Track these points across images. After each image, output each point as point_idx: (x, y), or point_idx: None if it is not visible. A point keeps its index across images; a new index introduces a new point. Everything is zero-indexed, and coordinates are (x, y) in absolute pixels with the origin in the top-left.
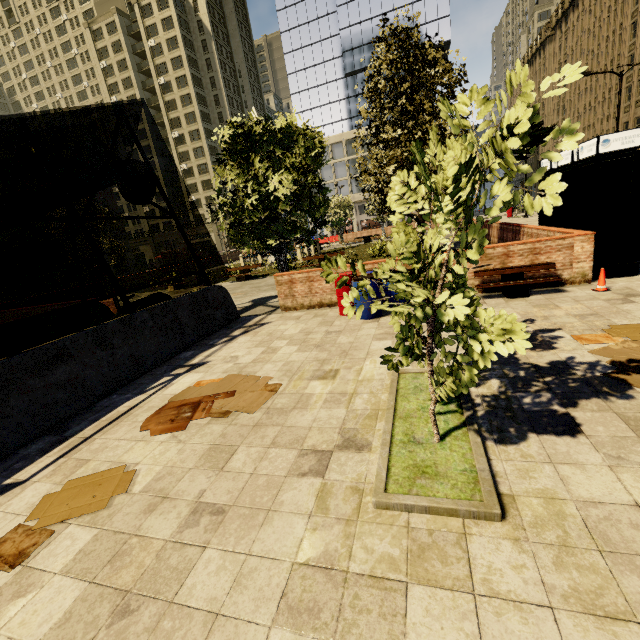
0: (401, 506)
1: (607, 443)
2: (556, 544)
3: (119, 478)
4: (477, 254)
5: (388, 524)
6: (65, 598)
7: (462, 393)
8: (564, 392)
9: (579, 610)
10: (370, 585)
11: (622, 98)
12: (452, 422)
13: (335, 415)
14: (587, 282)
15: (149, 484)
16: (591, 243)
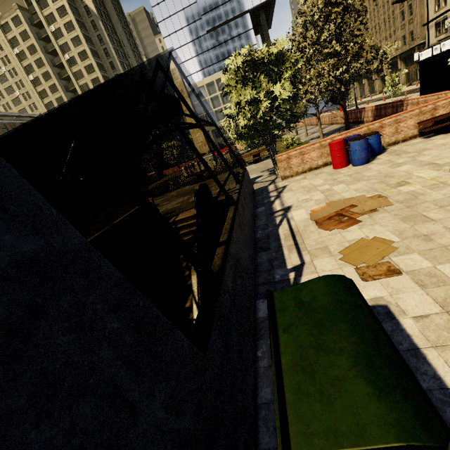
0: None
1: None
2: None
3: (373, 241)
4: None
5: None
6: None
7: None
8: None
9: None
10: None
11: (398, 20)
12: None
13: None
14: None
15: (399, 237)
16: None
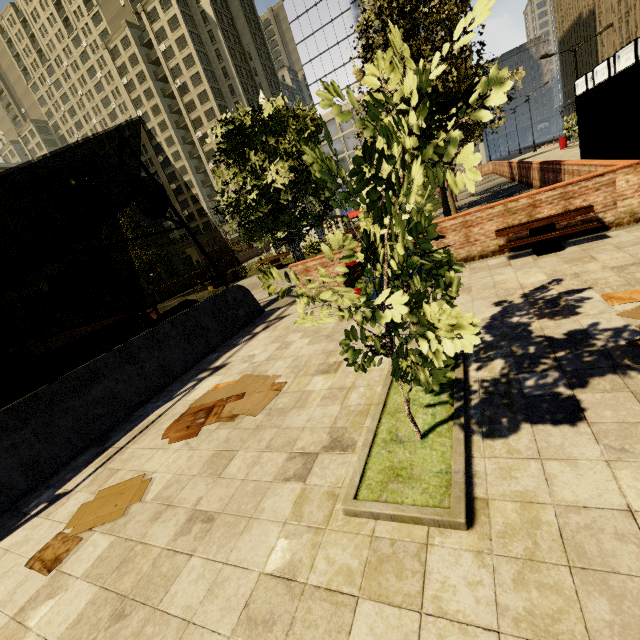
0: (368, 514)
1: (611, 432)
2: (521, 558)
3: (137, 487)
4: (402, 248)
5: (354, 533)
6: (81, 601)
7: (457, 380)
8: (575, 369)
9: (529, 637)
10: (323, 599)
11: None
12: (440, 415)
13: (329, 413)
14: (638, 221)
15: (159, 492)
16: (638, 174)
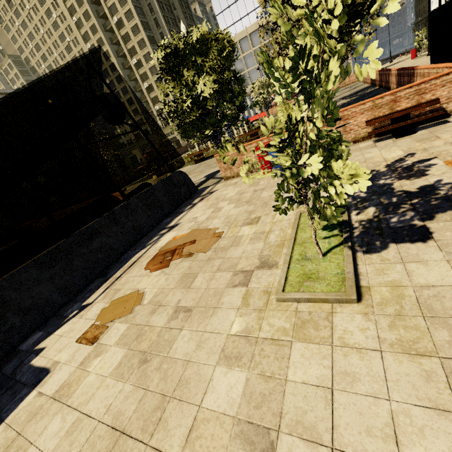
0: (292, 299)
1: (450, 244)
2: (393, 314)
3: (136, 297)
4: (321, 122)
5: (284, 310)
6: (117, 356)
7: (344, 221)
8: (425, 209)
9: (399, 351)
10: (270, 343)
11: None
12: (333, 243)
13: (256, 247)
14: None
15: (151, 299)
16: None
